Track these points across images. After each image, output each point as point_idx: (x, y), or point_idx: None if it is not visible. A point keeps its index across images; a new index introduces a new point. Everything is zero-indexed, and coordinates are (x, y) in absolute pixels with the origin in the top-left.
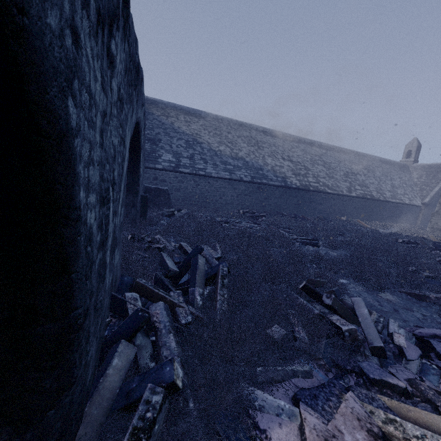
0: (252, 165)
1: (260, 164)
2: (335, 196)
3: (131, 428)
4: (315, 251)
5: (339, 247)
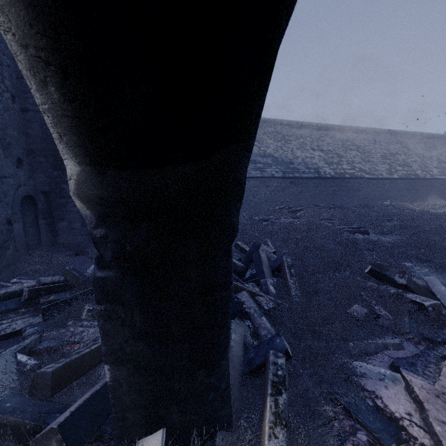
0: (282, 160)
1: (290, 158)
2: (374, 180)
3: (270, 381)
4: (365, 239)
5: (391, 232)
